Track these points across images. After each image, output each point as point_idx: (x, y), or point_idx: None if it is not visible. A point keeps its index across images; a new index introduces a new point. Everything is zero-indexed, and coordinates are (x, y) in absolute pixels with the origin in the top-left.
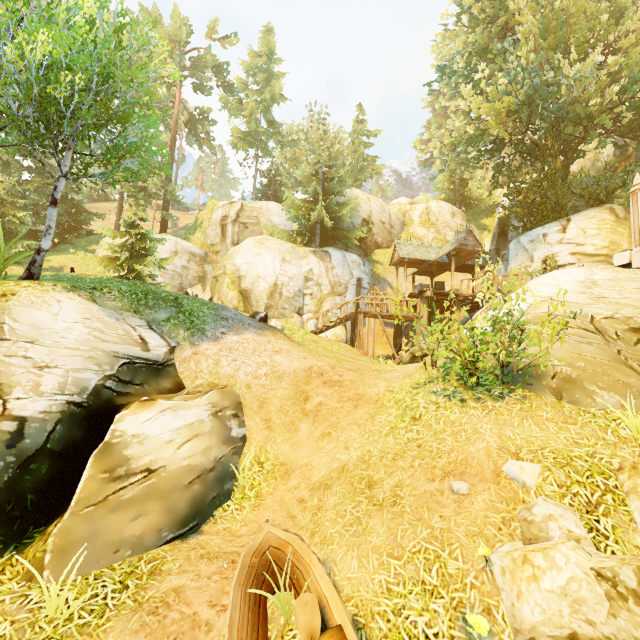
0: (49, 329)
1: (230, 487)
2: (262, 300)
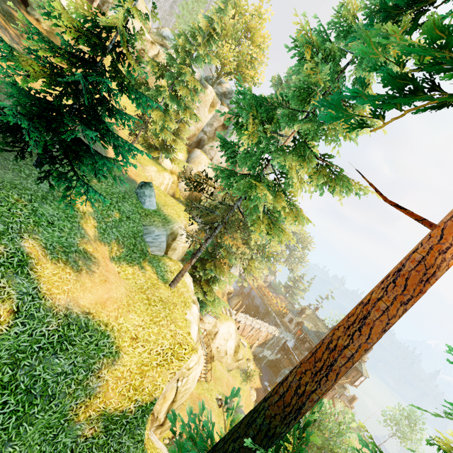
0: None
1: None
2: None
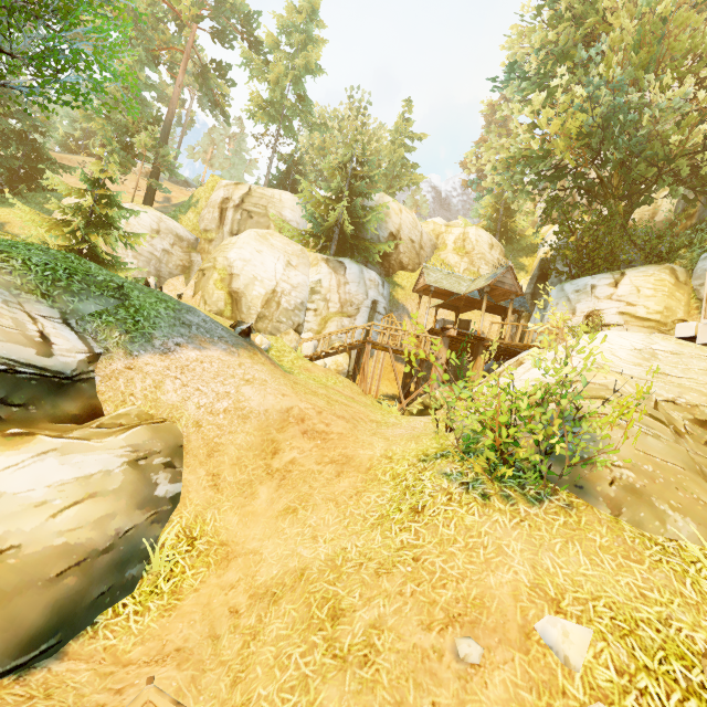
0: None
1: (137, 573)
2: (255, 307)
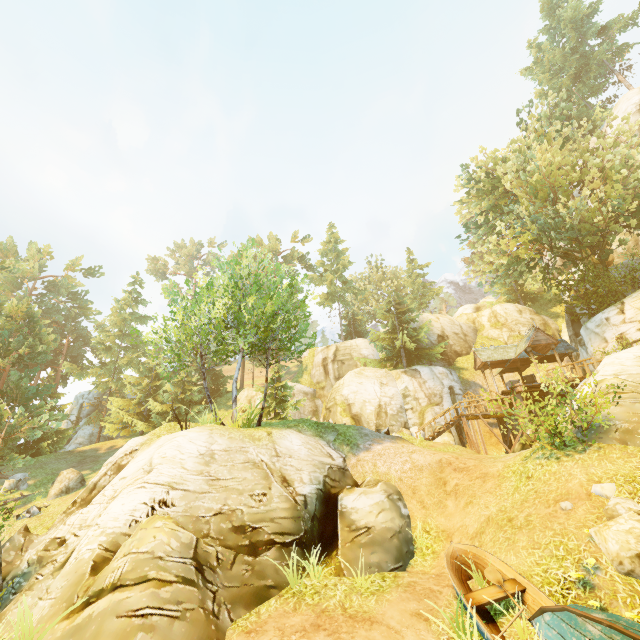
0: (292, 450)
1: (412, 549)
2: (371, 421)
